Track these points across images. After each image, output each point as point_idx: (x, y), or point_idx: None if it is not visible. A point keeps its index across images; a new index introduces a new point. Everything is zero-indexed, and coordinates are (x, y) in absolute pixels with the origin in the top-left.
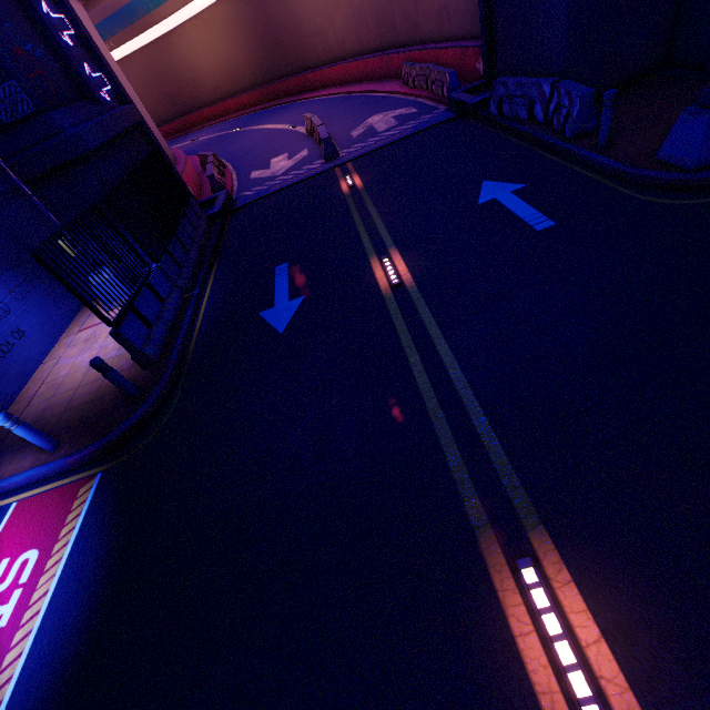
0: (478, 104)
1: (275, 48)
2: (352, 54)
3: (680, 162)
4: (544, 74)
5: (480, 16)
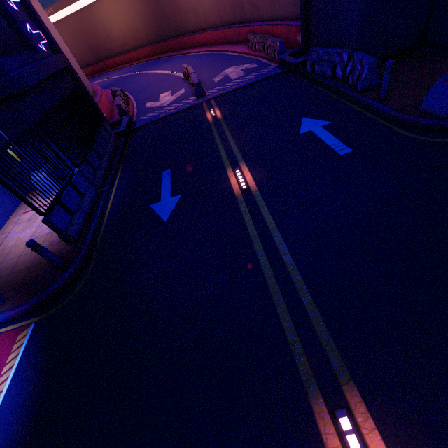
0: (298, 64)
1: (163, 18)
2: (214, 26)
3: (435, 112)
4: (342, 47)
5: (301, 4)
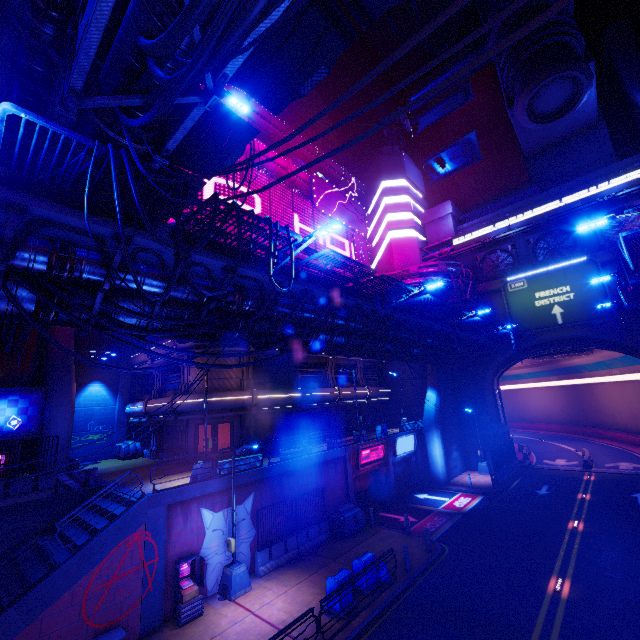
0: None
1: (581, 412)
2: (631, 431)
3: None
4: None
5: None
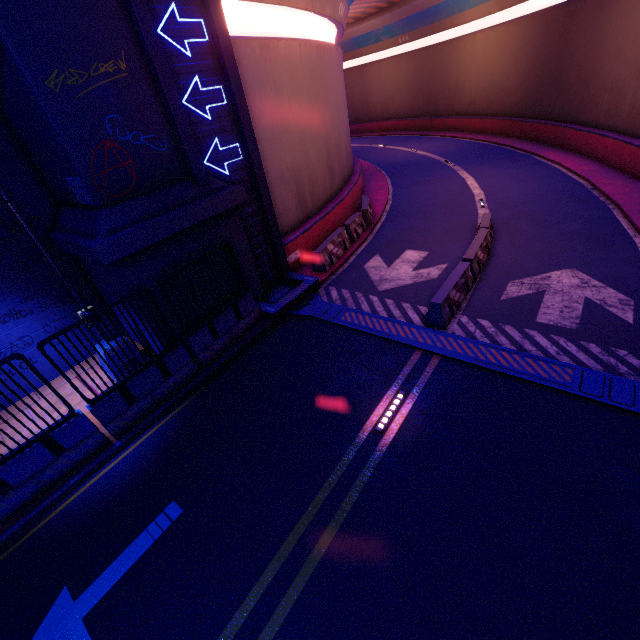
0: None
1: (553, 84)
2: None
3: None
4: None
5: None
